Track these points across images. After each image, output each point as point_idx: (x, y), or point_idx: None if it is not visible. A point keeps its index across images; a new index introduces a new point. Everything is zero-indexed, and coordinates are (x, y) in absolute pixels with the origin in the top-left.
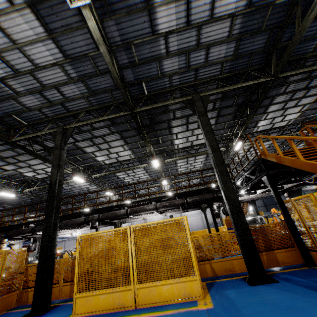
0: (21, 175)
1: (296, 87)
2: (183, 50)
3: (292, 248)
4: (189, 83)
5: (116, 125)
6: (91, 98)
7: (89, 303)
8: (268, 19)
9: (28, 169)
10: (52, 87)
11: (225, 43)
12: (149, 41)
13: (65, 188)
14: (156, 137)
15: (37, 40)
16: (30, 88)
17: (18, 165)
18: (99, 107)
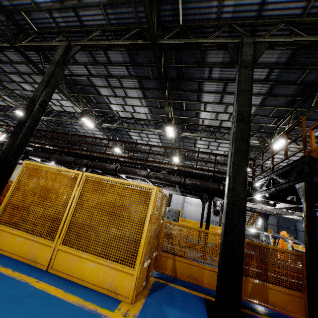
0: None
1: None
2: None
3: (297, 293)
4: (246, 21)
5: (136, 66)
6: (110, 10)
7: (4, 239)
8: None
9: None
10: None
11: None
12: None
13: (79, 131)
14: (180, 100)
15: None
16: None
17: (34, 87)
18: (118, 29)
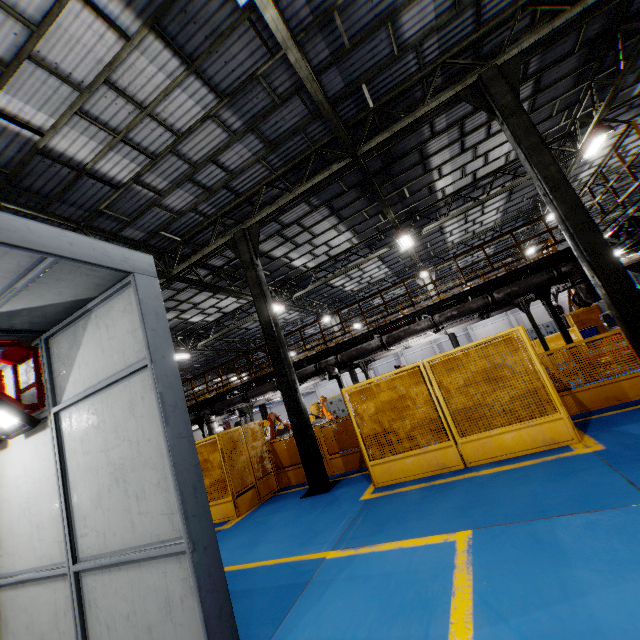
0: (186, 323)
1: None
2: None
3: None
4: (462, 42)
5: (320, 192)
6: (271, 156)
7: (392, 470)
8: None
9: (193, 312)
10: (207, 162)
11: None
12: None
13: (250, 328)
14: (398, 188)
15: (173, 87)
16: (176, 178)
17: (179, 310)
18: (288, 169)
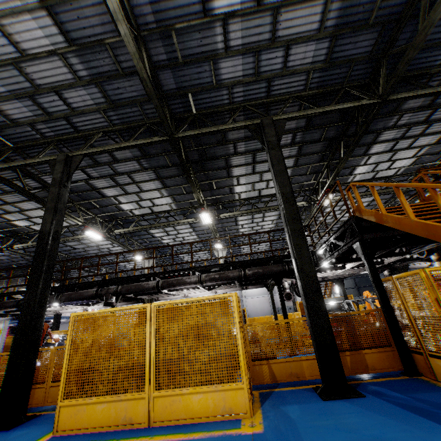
0: (10, 223)
1: (412, 120)
2: (250, 47)
3: (388, 348)
4: (258, 100)
5: (150, 158)
6: (112, 112)
7: (80, 415)
8: (380, 7)
9: (20, 216)
10: (50, 90)
11: (314, 41)
12: (199, 28)
13: (76, 248)
14: (209, 180)
15: (22, 10)
16: (17, 90)
17: (4, 209)
18: (124, 128)
